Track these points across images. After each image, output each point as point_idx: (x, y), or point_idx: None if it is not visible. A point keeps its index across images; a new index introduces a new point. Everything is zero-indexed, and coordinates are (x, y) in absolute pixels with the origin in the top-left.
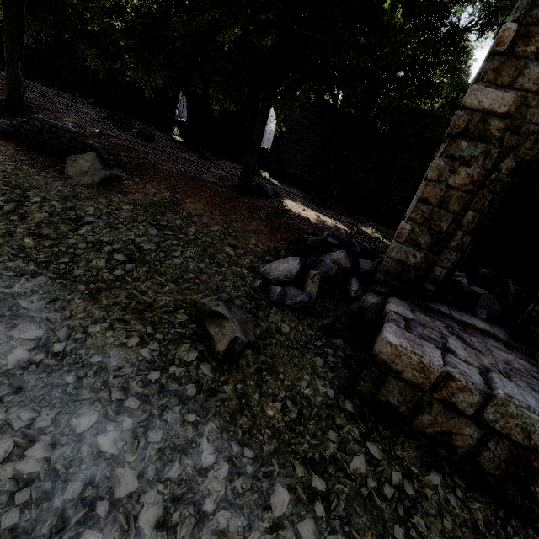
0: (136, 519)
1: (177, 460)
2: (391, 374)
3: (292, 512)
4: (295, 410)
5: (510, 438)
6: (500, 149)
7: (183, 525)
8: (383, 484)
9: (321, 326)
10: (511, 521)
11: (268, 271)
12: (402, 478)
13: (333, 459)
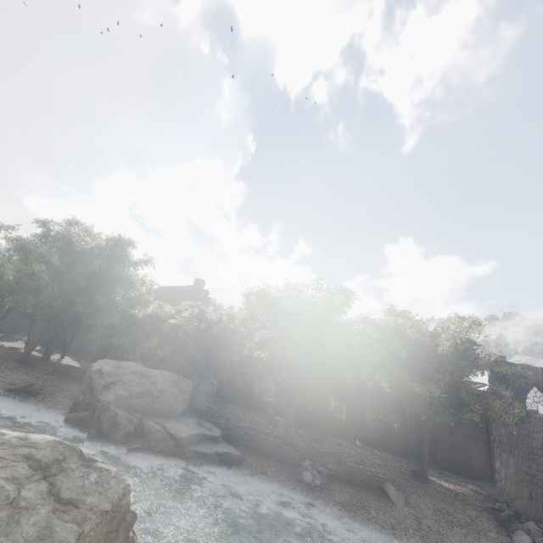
0: None
1: None
2: None
3: None
4: None
5: None
6: None
7: None
8: None
9: None
10: None
11: (520, 542)
12: None
13: None
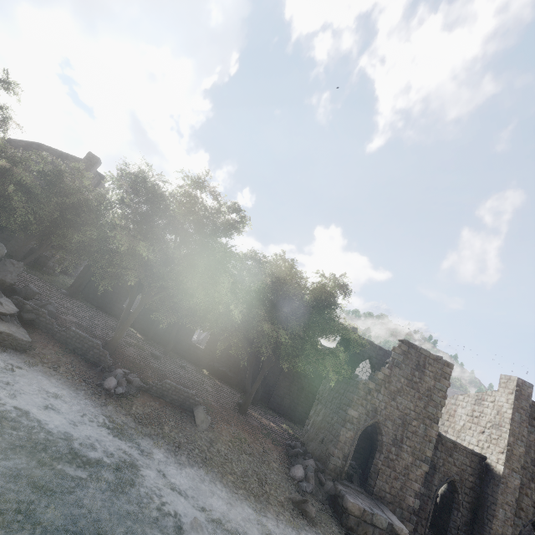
0: None
1: None
2: (352, 514)
3: None
4: None
5: (379, 527)
6: (357, 427)
7: None
8: None
9: (319, 499)
10: None
11: (294, 474)
12: None
13: None
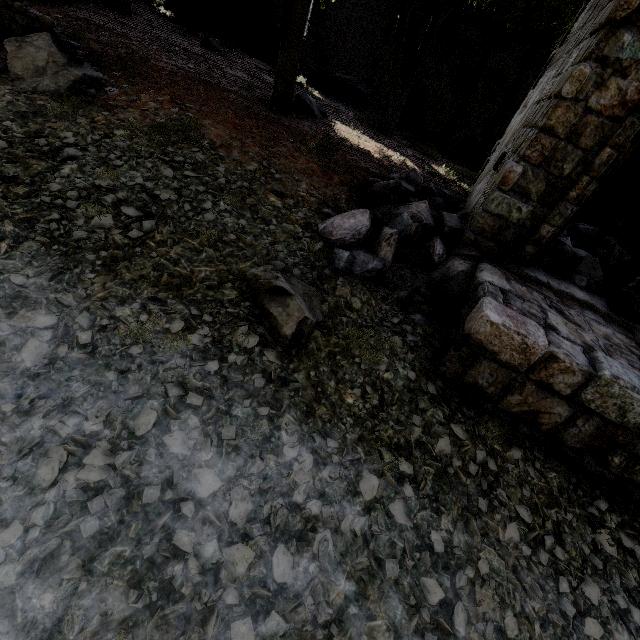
0: (226, 515)
1: (257, 455)
2: (485, 355)
3: (382, 495)
4: (375, 396)
5: (603, 416)
6: None
7: (276, 517)
8: (468, 463)
9: (396, 299)
10: (582, 486)
11: (329, 230)
12: (486, 456)
13: (419, 443)
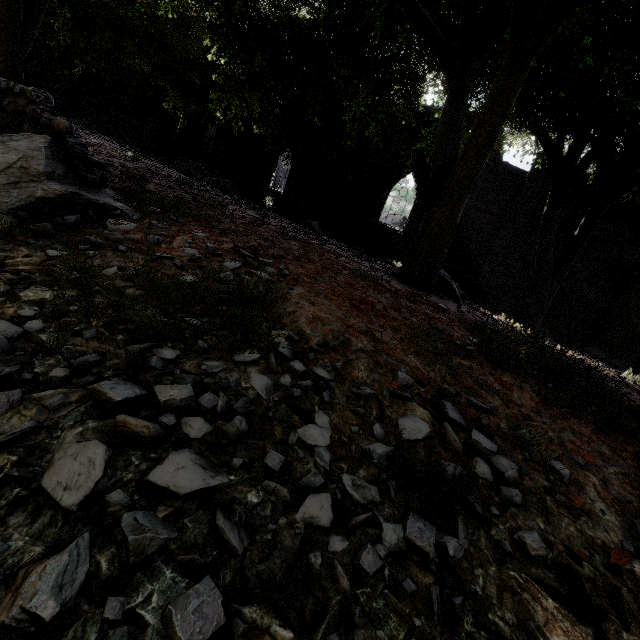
0: None
1: None
2: None
3: None
4: None
5: None
6: None
7: None
8: None
9: None
10: None
11: None
12: None
13: None
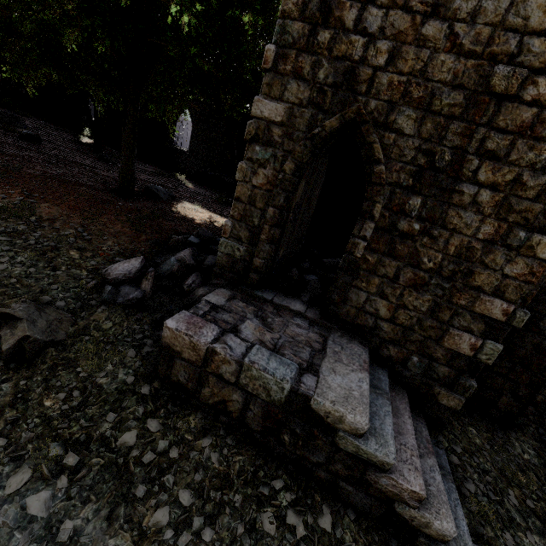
0: None
1: None
2: (175, 355)
3: (30, 488)
4: (80, 399)
5: (259, 397)
6: (283, 153)
7: None
8: (146, 452)
9: (152, 320)
10: (265, 467)
11: (108, 272)
12: (168, 445)
13: (103, 437)
